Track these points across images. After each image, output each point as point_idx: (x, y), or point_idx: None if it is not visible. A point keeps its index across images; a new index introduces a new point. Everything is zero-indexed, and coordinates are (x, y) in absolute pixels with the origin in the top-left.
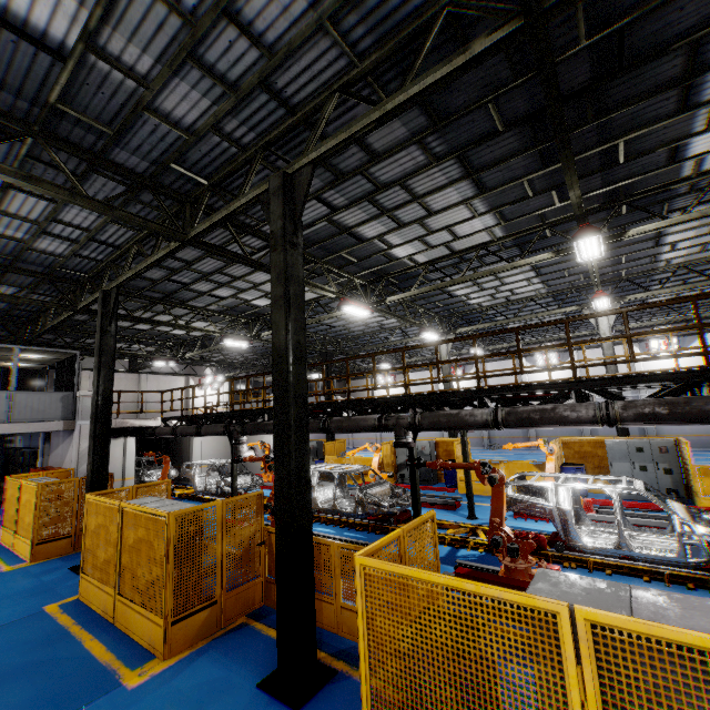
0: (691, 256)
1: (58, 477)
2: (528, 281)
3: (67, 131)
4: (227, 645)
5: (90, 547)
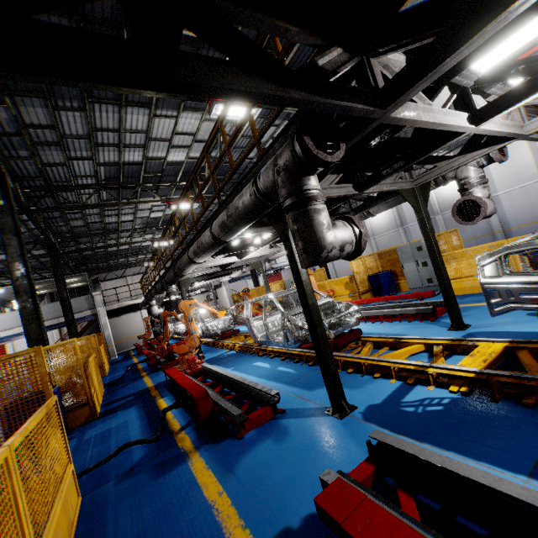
0: None
1: None
2: None
3: None
4: None
5: None
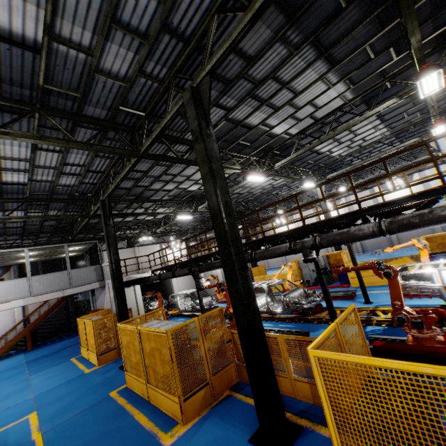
0: None
1: (102, 315)
2: (375, 128)
3: (55, 103)
4: (222, 411)
5: (126, 355)
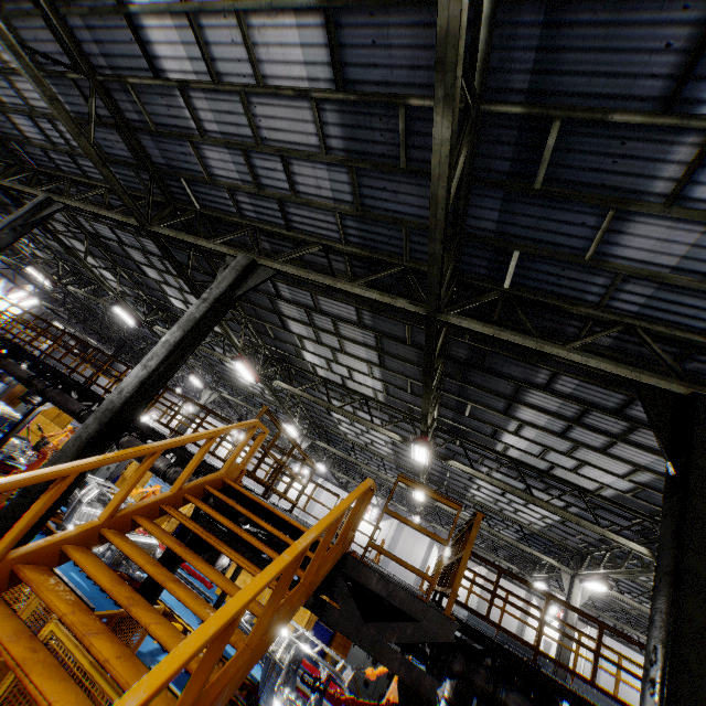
0: (357, 439)
1: None
2: None
3: None
4: None
5: None
